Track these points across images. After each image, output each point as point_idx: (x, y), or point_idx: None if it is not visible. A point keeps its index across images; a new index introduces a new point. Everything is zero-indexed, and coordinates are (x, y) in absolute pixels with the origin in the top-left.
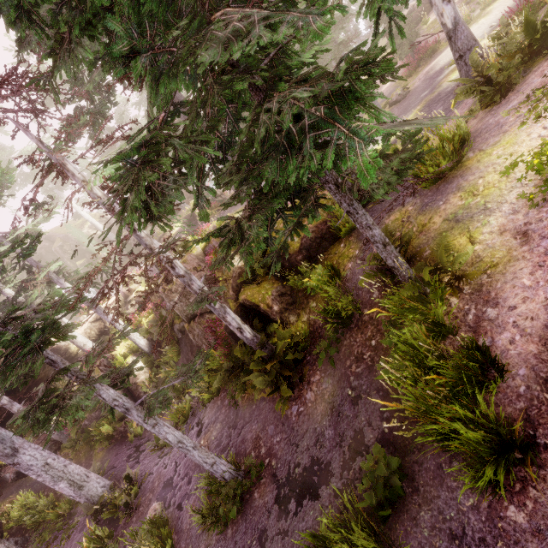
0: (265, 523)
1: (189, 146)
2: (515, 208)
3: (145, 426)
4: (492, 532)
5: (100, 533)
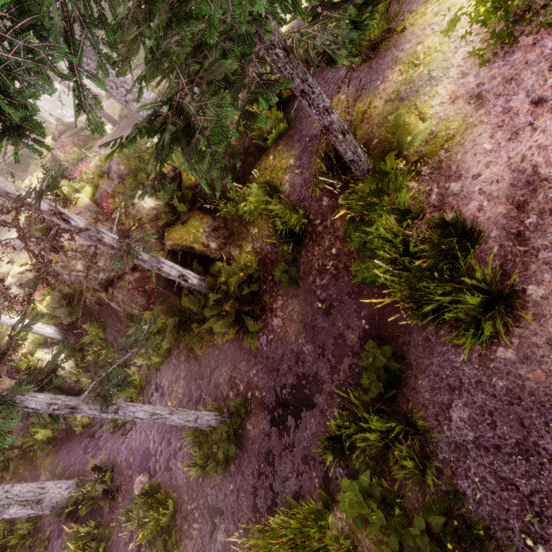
0: (267, 446)
1: None
2: (463, 71)
3: (105, 416)
4: (486, 373)
5: (86, 529)
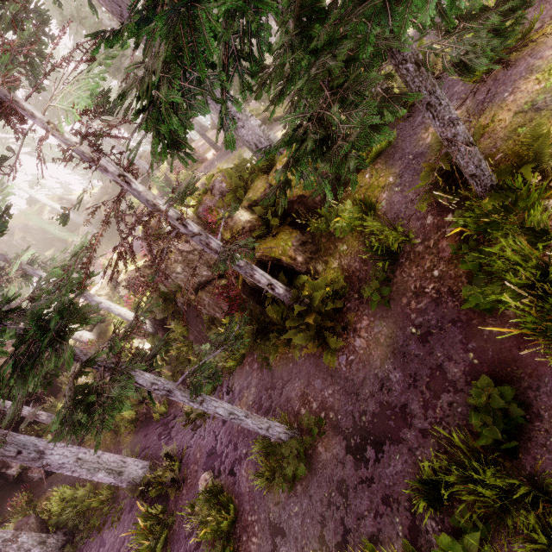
0: (340, 474)
1: None
2: None
3: (192, 405)
4: None
5: (153, 511)
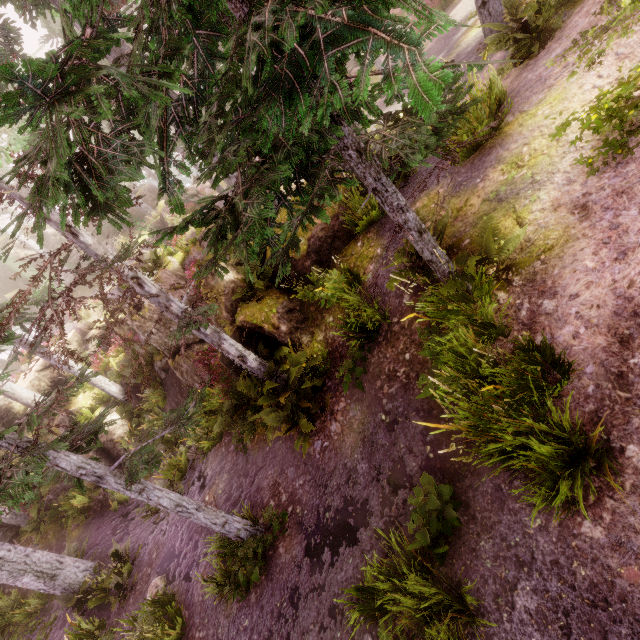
0: (295, 580)
1: (138, 78)
2: (569, 178)
3: (129, 494)
4: (566, 552)
5: (88, 626)
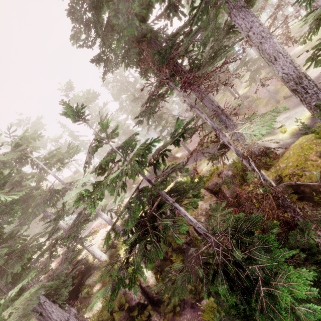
0: None
1: None
2: None
3: None
4: None
5: None
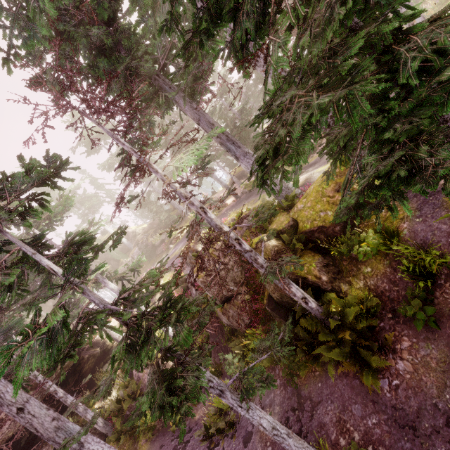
0: None
1: None
2: None
3: (240, 411)
4: None
5: None
